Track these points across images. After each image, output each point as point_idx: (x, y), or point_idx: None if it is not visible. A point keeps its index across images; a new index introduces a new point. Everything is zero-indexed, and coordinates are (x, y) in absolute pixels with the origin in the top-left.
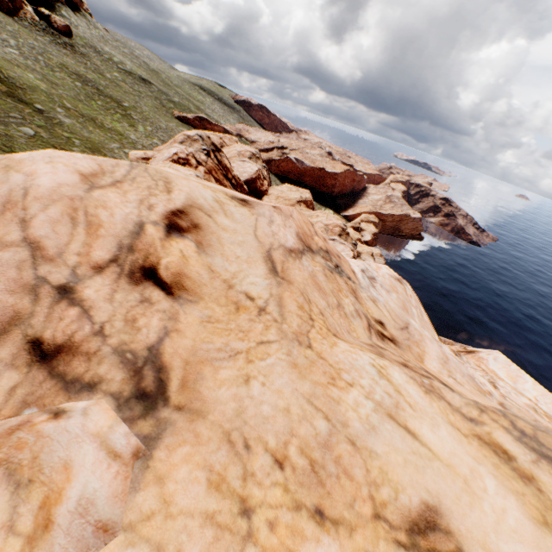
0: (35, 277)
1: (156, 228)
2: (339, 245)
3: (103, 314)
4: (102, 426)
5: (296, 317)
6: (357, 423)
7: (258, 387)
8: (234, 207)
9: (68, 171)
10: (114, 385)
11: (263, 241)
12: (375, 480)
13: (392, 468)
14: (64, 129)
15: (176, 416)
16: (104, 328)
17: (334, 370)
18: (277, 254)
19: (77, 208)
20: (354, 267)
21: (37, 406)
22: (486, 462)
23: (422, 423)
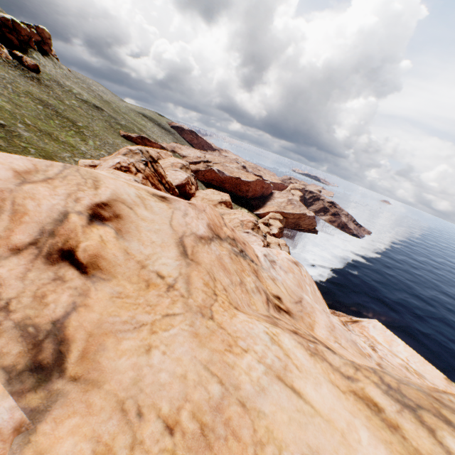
0: None
1: (80, 216)
2: (252, 236)
3: (11, 291)
4: None
5: (201, 293)
6: (248, 385)
7: (158, 356)
8: (154, 202)
9: (3, 168)
10: (8, 359)
11: (177, 229)
12: (261, 440)
13: (278, 427)
14: (22, 140)
15: (70, 387)
16: (10, 303)
17: (231, 338)
18: (188, 240)
19: (5, 198)
20: (258, 252)
21: None
22: (360, 415)
23: (306, 383)
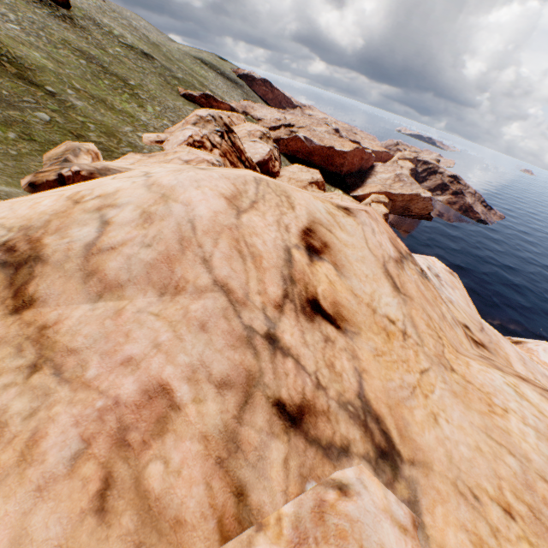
0: (243, 326)
1: (299, 252)
2: None
3: (309, 362)
4: (381, 498)
5: (429, 337)
6: (534, 455)
7: (445, 425)
8: (342, 218)
9: (214, 195)
10: (359, 446)
11: (376, 253)
12: None
13: None
14: (77, 113)
15: (414, 472)
16: (318, 378)
17: (484, 395)
18: (390, 267)
19: (237, 239)
20: (422, 266)
21: (313, 479)
22: None
23: None
